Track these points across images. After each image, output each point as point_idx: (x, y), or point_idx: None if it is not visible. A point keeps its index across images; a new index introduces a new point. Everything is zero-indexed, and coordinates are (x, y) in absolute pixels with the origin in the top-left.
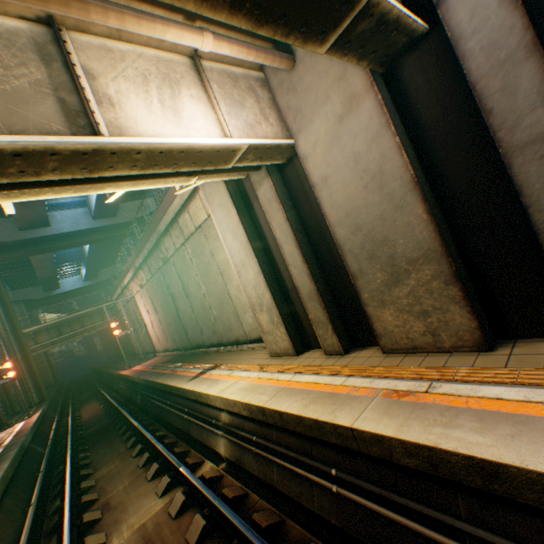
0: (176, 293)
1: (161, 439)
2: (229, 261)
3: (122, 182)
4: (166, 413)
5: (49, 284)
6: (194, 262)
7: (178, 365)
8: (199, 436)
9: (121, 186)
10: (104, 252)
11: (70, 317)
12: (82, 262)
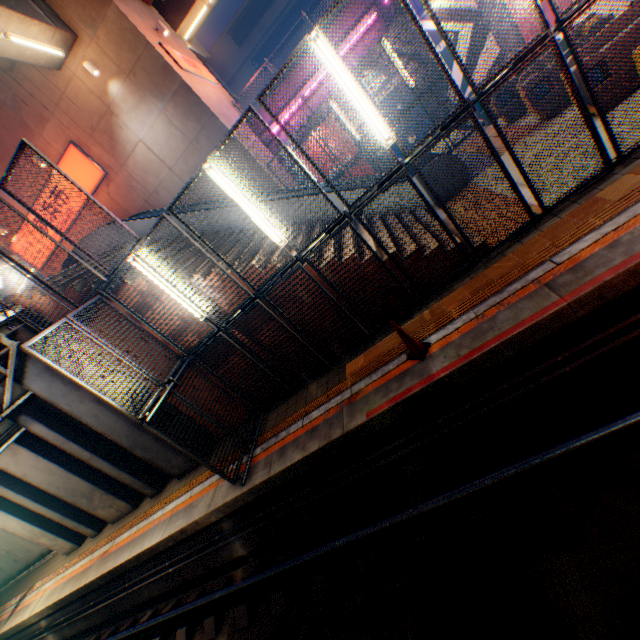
0: None
1: None
2: None
3: None
4: None
5: None
6: None
7: None
8: None
9: None
10: None
11: None
12: None
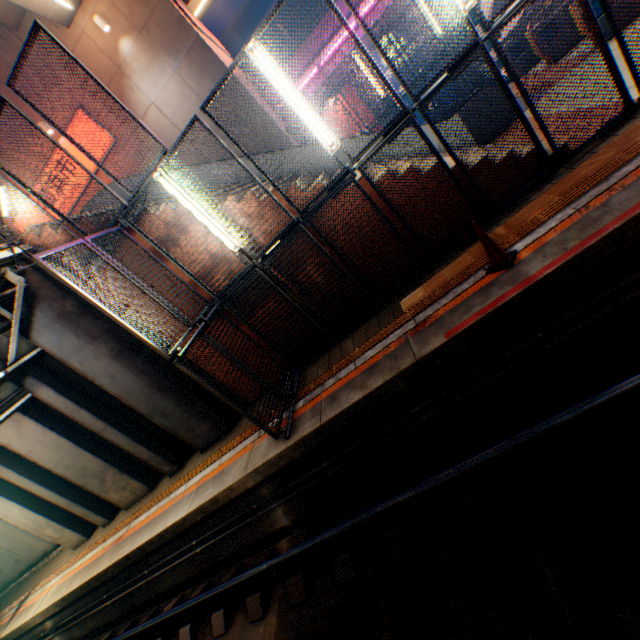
0: None
1: None
2: None
3: None
4: None
5: None
6: None
7: None
8: None
9: None
10: None
11: None
12: None
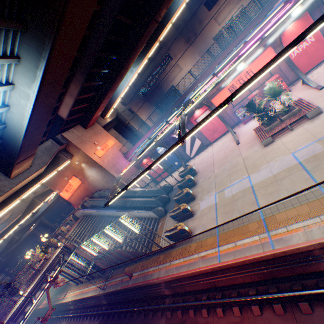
0: None
1: (62, 314)
2: None
3: None
4: (61, 308)
5: None
6: None
7: (59, 295)
8: (69, 308)
9: None
10: None
11: None
12: None
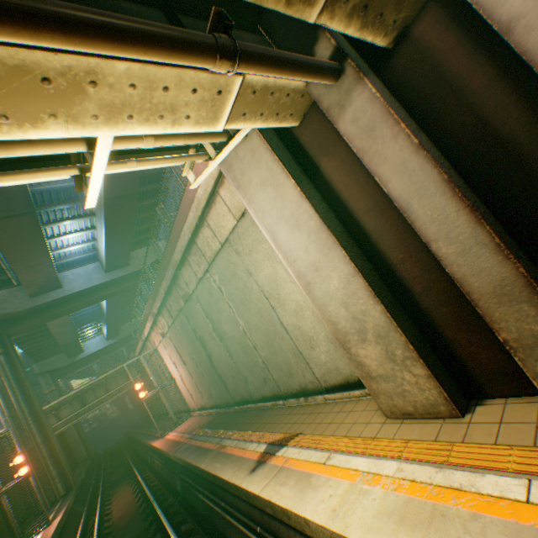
0: (205, 336)
1: None
2: (276, 276)
3: (52, 37)
4: (220, 520)
5: (72, 349)
6: (224, 290)
7: (224, 433)
8: None
9: (78, 117)
10: (122, 306)
11: (93, 383)
12: (102, 320)
